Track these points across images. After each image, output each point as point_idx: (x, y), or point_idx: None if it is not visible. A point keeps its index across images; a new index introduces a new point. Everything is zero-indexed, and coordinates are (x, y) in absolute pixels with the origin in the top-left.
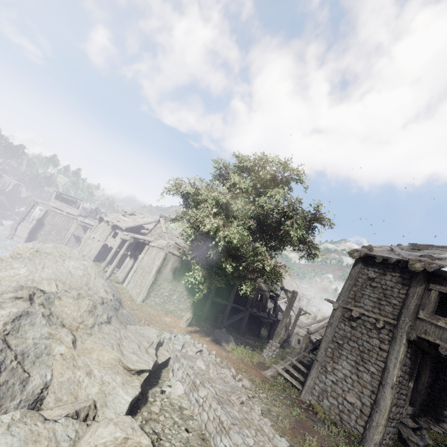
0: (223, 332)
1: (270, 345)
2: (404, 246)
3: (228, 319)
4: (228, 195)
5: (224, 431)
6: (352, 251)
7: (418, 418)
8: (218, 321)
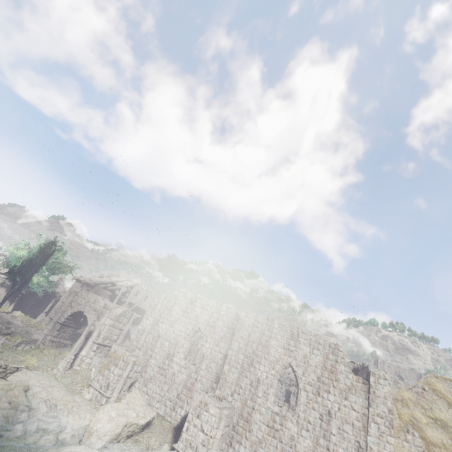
0: (19, 312)
1: (41, 314)
2: (106, 275)
3: (28, 310)
4: (26, 256)
5: (2, 318)
6: (74, 277)
7: (83, 327)
8: (21, 311)
